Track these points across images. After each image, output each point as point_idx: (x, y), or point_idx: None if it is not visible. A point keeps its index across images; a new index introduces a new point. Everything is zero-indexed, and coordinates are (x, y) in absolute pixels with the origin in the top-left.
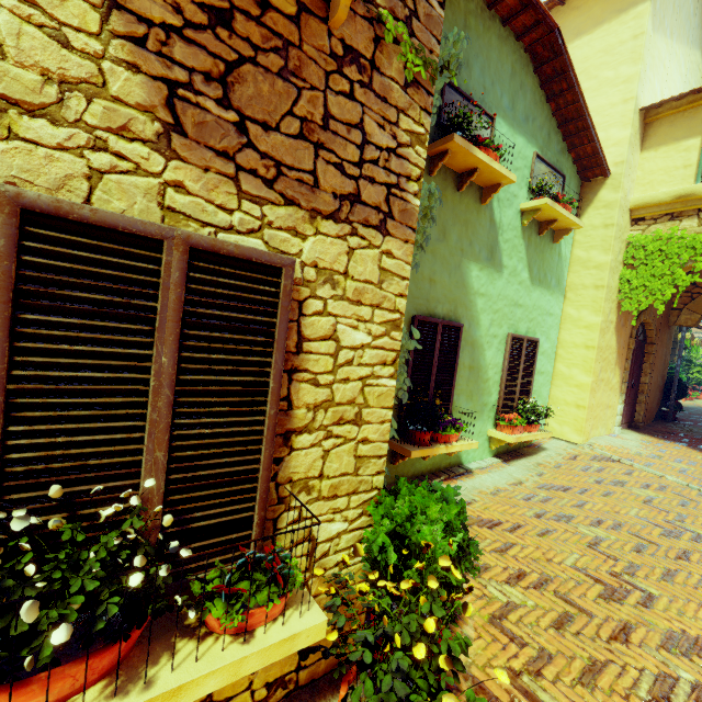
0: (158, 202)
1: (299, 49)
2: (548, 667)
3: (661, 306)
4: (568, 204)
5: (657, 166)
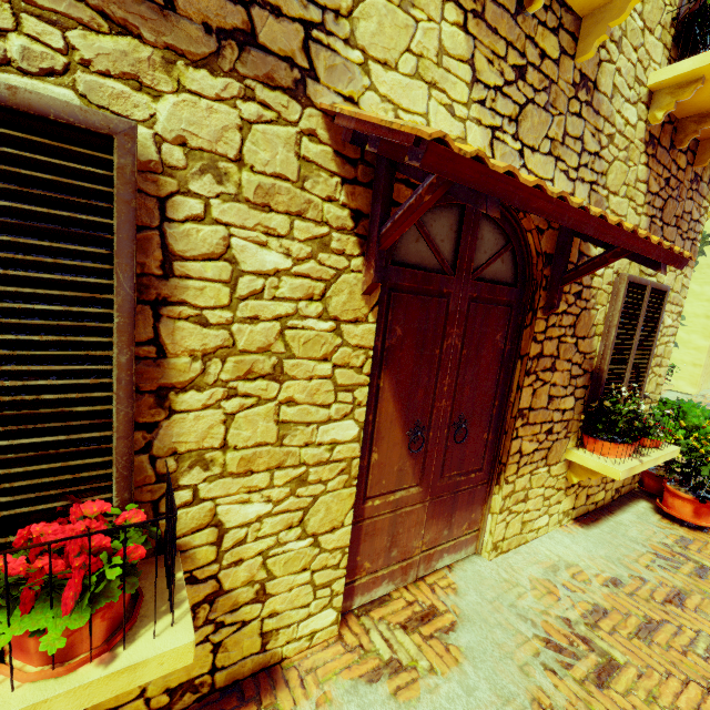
0: (639, 268)
1: (682, 183)
2: None
3: None
4: None
5: None
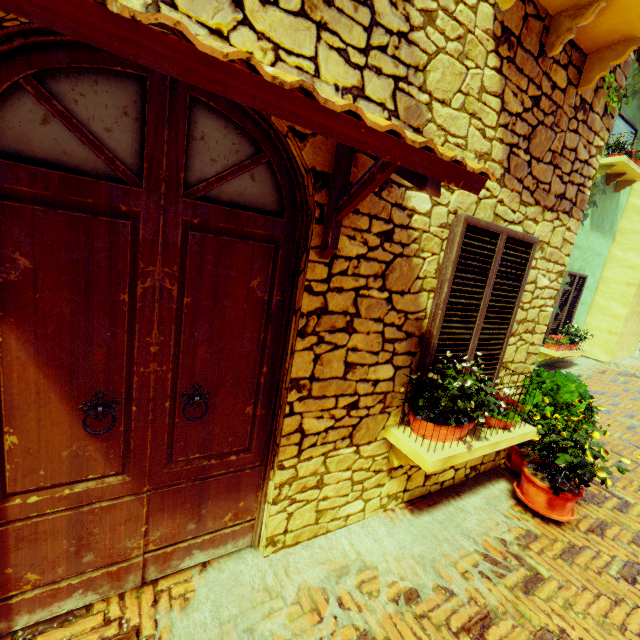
0: (493, 211)
1: (561, 109)
2: (618, 482)
3: None
4: (638, 159)
5: None
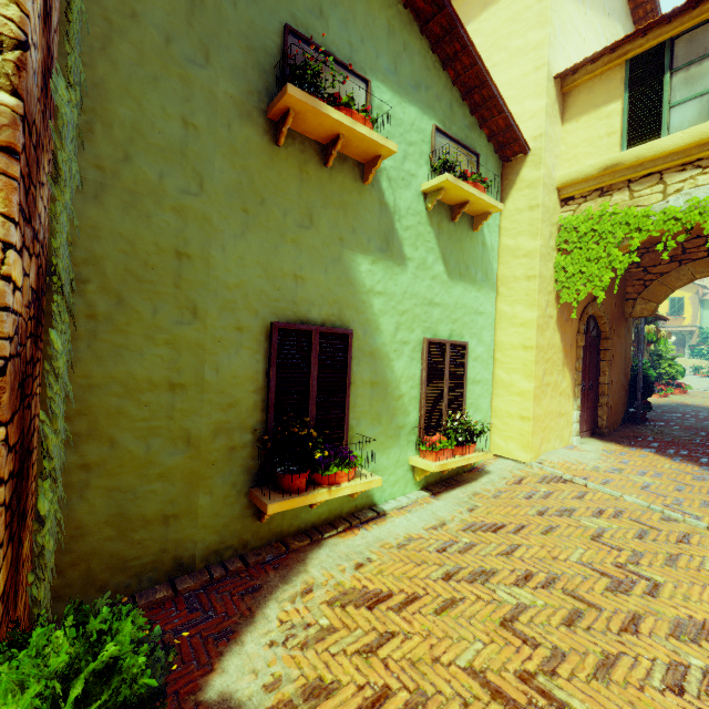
0: None
1: None
2: None
3: (601, 293)
4: (481, 183)
5: (580, 137)
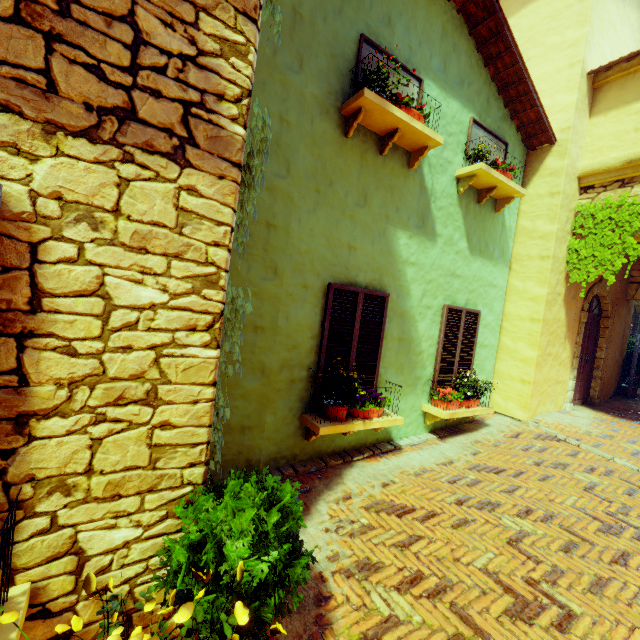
0: None
1: None
2: None
3: (611, 277)
4: (508, 171)
5: (607, 131)
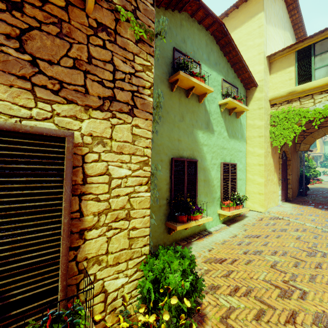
0: None
1: (69, 23)
2: None
3: (290, 142)
4: (240, 100)
5: (278, 80)
